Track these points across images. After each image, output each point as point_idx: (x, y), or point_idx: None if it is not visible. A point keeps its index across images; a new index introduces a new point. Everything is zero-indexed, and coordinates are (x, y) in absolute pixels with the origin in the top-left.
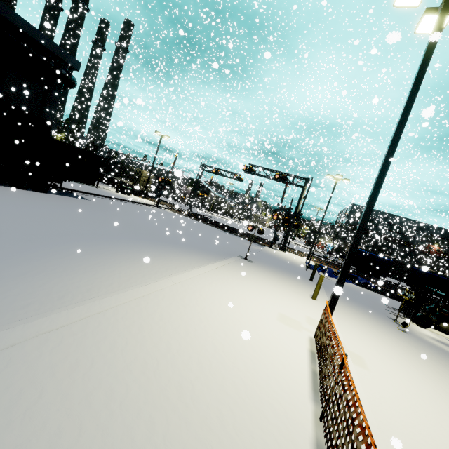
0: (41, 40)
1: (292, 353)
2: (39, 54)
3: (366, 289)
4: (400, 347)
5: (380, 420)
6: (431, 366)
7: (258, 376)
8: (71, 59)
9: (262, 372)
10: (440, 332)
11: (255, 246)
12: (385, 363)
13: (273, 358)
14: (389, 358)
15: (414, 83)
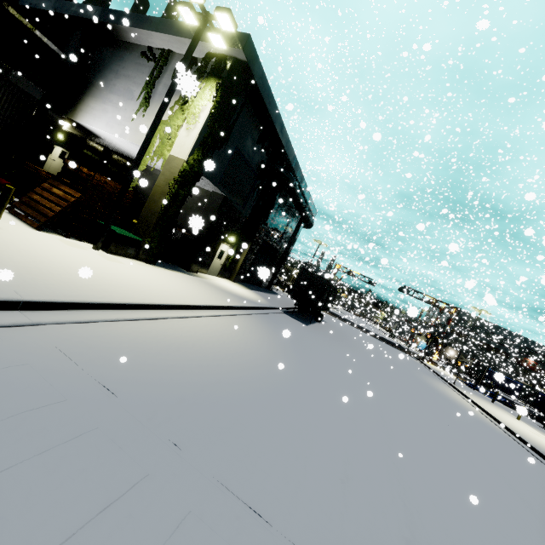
0: (311, 207)
1: None
2: (311, 218)
3: (508, 407)
4: None
5: None
6: None
7: None
8: (315, 212)
9: None
10: None
11: (413, 359)
12: None
13: None
14: None
15: None
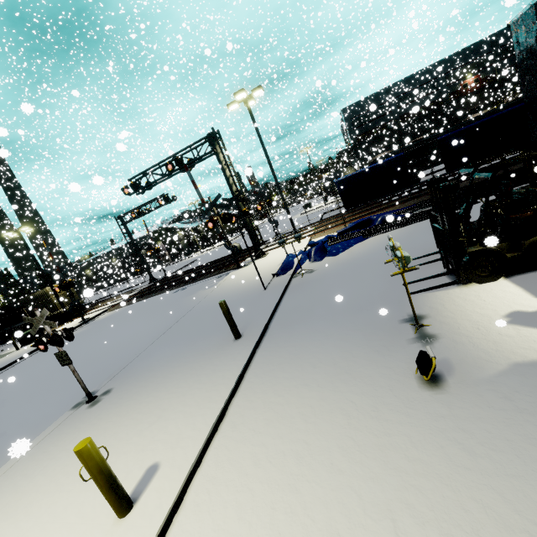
0: None
1: None
2: None
3: (386, 233)
4: None
5: None
6: None
7: None
8: None
9: None
10: None
11: (214, 285)
12: None
13: None
14: None
15: None
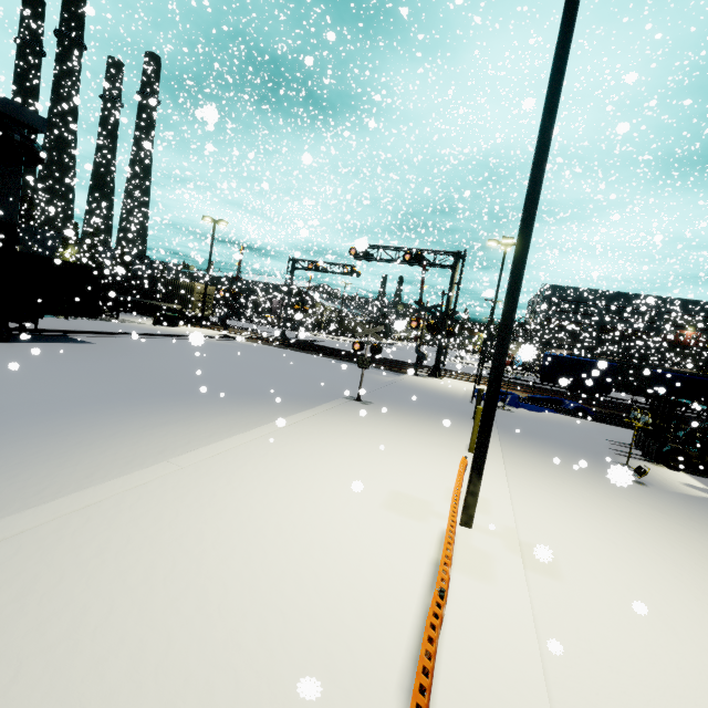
0: None
1: (393, 576)
2: None
3: (578, 418)
4: (632, 517)
5: (572, 705)
6: (692, 545)
7: (284, 655)
8: (28, 114)
9: (297, 643)
10: (707, 474)
11: (388, 377)
12: (598, 557)
13: (340, 598)
14: (607, 545)
15: (565, 5)
